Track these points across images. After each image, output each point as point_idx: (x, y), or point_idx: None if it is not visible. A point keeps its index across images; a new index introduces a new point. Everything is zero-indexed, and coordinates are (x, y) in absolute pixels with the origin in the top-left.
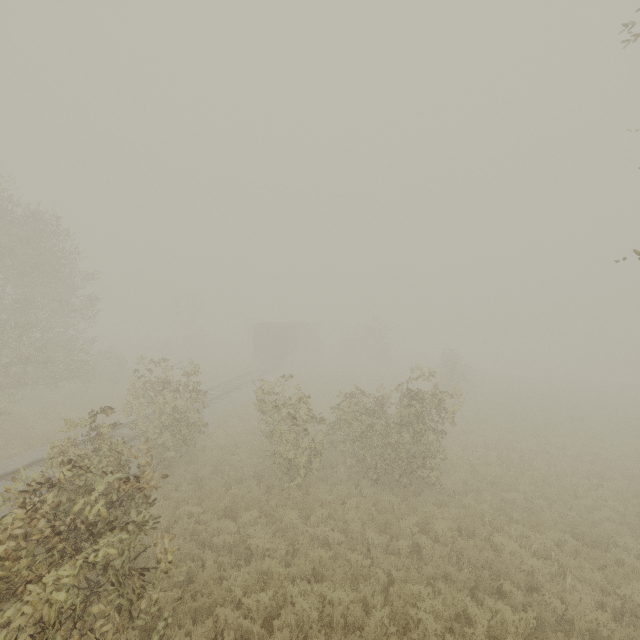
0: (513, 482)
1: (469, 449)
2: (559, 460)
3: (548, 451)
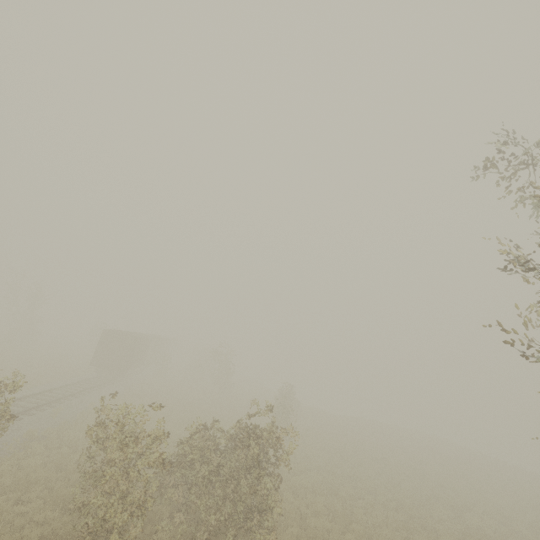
0: (340, 538)
1: (299, 494)
2: (374, 508)
3: (363, 496)
